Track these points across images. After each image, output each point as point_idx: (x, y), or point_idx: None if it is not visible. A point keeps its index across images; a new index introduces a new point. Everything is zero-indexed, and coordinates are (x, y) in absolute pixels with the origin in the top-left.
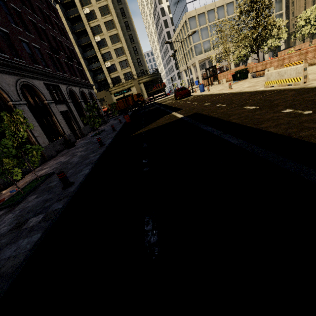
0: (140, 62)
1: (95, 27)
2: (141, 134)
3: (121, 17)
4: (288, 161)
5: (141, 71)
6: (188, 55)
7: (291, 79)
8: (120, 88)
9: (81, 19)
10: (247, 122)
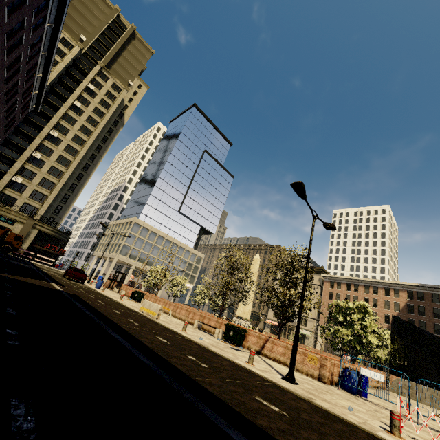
0: (59, 211)
1: (47, 148)
2: (4, 276)
3: (82, 168)
4: (104, 324)
5: (51, 219)
6: (114, 246)
7: (153, 312)
8: (0, 210)
9: (40, 130)
10: (106, 313)
